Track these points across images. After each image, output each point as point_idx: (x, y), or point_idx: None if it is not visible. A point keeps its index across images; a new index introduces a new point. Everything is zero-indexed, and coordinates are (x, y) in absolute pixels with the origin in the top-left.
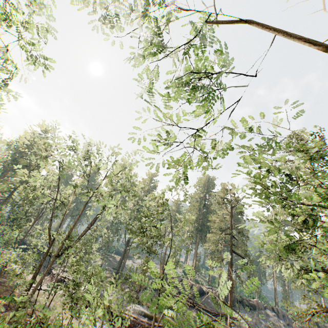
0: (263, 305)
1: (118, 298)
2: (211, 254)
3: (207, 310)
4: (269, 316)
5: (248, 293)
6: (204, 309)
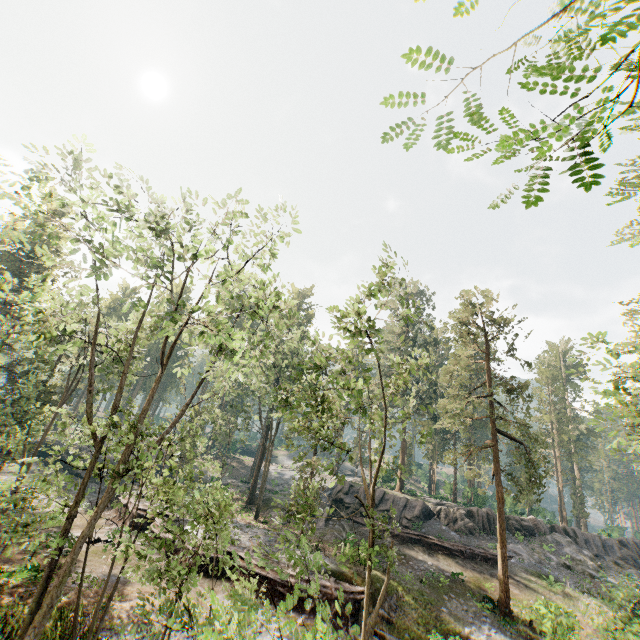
0: (546, 526)
1: (265, 542)
2: (434, 439)
3: (444, 548)
4: (563, 547)
5: (511, 505)
6: (439, 545)
